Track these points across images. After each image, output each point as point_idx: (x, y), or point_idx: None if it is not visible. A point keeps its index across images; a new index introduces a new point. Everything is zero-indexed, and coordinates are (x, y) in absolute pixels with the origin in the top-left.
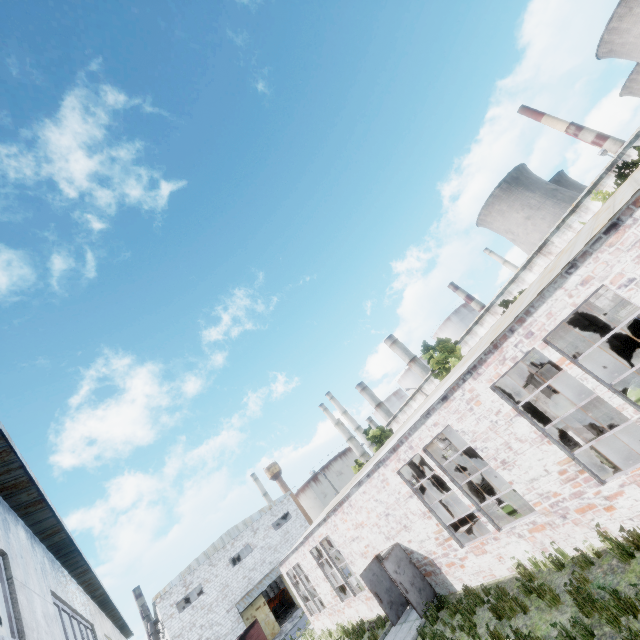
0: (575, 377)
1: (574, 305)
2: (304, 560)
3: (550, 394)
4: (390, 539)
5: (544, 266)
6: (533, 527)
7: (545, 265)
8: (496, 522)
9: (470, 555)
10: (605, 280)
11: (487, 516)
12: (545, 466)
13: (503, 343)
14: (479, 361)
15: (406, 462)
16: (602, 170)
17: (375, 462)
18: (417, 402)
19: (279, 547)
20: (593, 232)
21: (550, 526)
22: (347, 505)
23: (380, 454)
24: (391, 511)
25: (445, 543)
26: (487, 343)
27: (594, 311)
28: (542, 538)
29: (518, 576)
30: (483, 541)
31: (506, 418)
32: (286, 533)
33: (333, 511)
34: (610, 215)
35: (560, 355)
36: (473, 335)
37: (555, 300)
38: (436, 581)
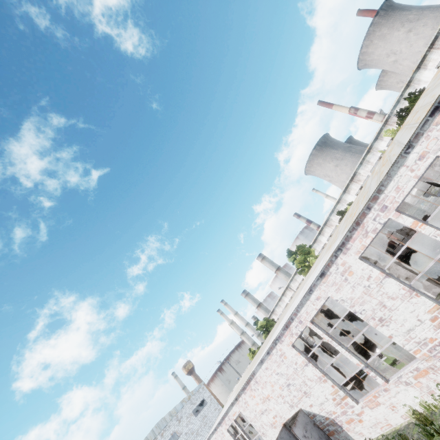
0: (429, 235)
1: (416, 177)
2: (223, 439)
3: (398, 262)
4: (294, 407)
5: (357, 189)
6: (417, 373)
7: (357, 188)
8: (383, 375)
9: (366, 409)
10: (438, 152)
11: (374, 371)
12: (418, 316)
13: (363, 219)
14: (346, 238)
15: (298, 335)
16: (381, 124)
17: (272, 340)
18: (287, 297)
19: (200, 431)
20: (418, 120)
21: (432, 370)
22: (253, 382)
23: (274, 334)
24: (291, 381)
25: (342, 402)
26: (348, 224)
27: (405, 206)
28: (427, 382)
29: (413, 422)
30: (375, 394)
31: (376, 281)
32: (204, 417)
33: (242, 390)
34: (430, 103)
35: (412, 219)
36: (318, 243)
37: (400, 176)
38: (339, 439)
